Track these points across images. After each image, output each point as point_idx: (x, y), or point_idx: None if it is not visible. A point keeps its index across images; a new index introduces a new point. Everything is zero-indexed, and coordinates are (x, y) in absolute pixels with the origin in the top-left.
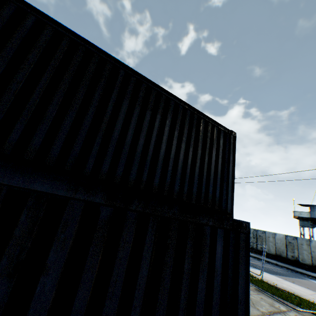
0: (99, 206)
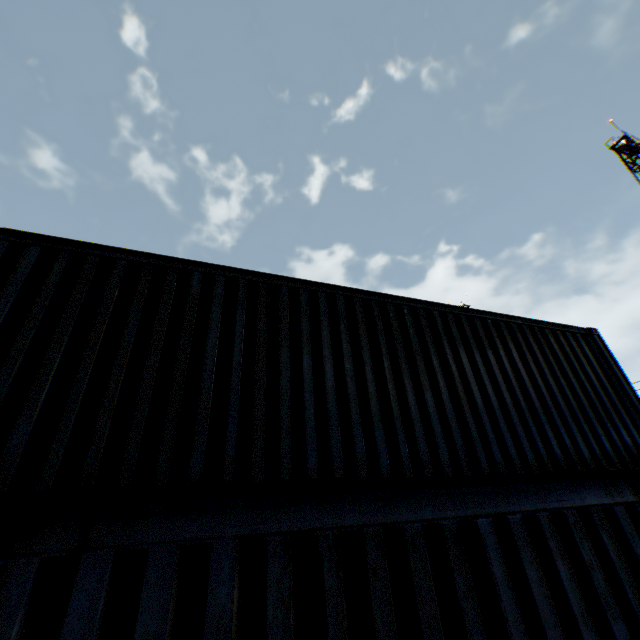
0: (633, 504)
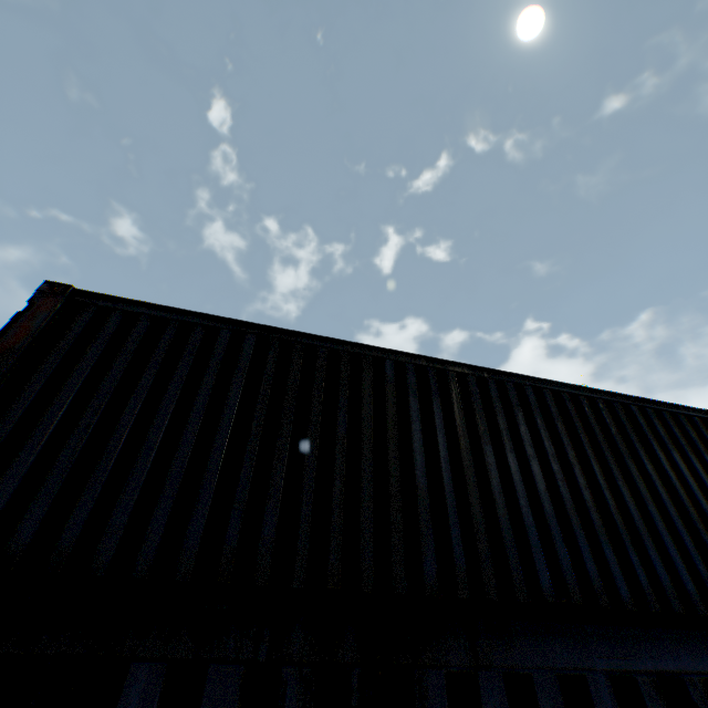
0: None
